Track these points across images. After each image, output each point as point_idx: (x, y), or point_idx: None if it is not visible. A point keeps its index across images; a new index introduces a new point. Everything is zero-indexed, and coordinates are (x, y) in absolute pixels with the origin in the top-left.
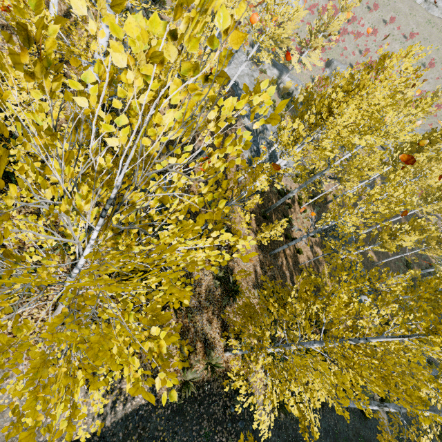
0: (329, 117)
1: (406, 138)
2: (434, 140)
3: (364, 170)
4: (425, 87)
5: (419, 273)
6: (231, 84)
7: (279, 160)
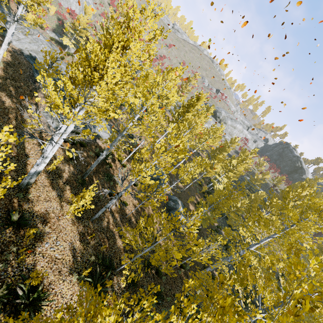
0: (93, 73)
1: (174, 98)
2: (193, 104)
3: (158, 128)
4: (184, 76)
5: (206, 188)
6: (3, 48)
7: (63, 126)
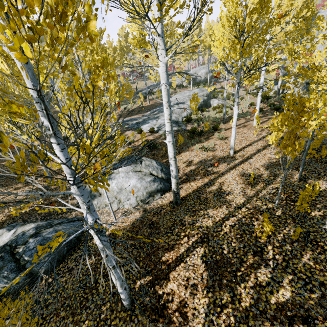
0: None
1: None
2: None
3: None
4: None
5: None
6: None
7: None
